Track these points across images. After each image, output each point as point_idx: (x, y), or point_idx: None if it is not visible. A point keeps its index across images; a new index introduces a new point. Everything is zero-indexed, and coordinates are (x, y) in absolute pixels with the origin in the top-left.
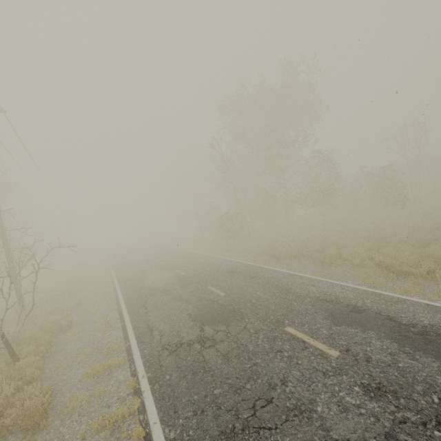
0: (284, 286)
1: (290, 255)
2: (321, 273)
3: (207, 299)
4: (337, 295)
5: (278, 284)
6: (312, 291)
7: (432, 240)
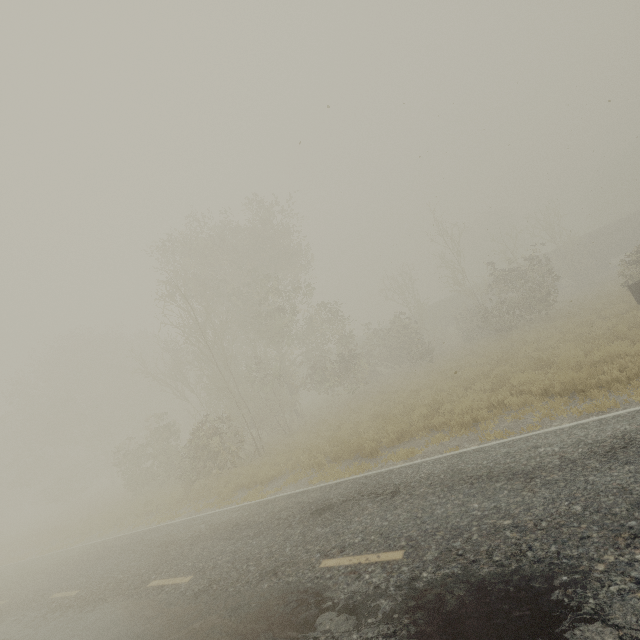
0: (492, 470)
1: (389, 440)
2: (498, 433)
3: (374, 592)
4: (611, 435)
5: (472, 474)
6: (556, 451)
7: (529, 364)
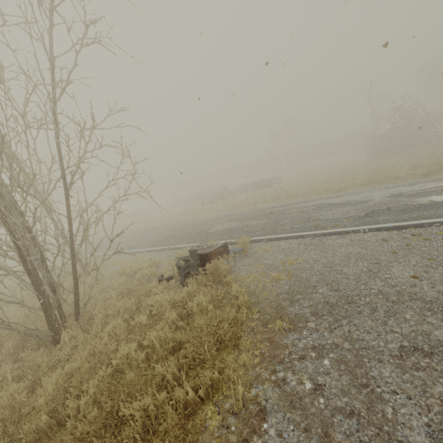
0: None
1: None
2: None
3: None
4: None
5: None
6: None
7: None
